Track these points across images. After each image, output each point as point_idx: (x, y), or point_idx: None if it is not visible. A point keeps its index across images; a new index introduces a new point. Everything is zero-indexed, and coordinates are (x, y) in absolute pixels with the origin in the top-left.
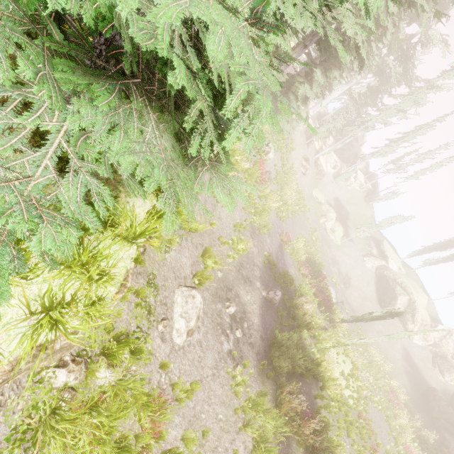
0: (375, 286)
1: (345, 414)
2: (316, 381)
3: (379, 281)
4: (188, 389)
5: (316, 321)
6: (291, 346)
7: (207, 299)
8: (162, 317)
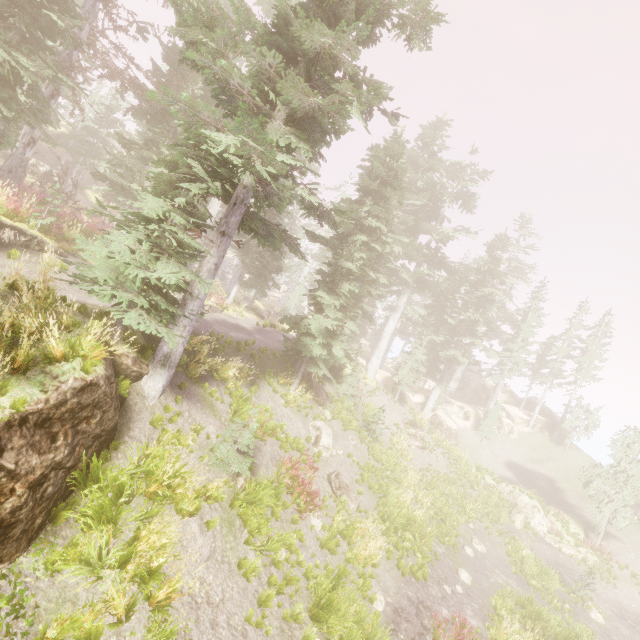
0: None
1: None
2: None
3: None
4: None
5: None
6: None
7: None
8: None
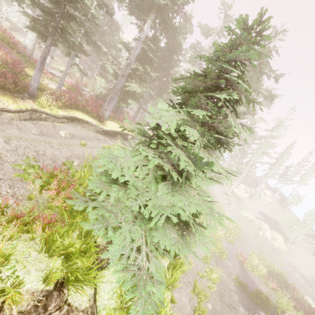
0: None
1: None
2: None
3: None
4: None
5: None
6: None
7: None
8: None
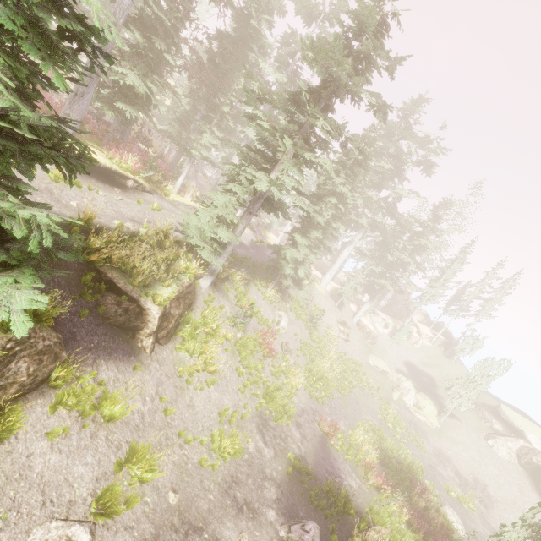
0: (536, 492)
1: None
2: None
3: (536, 479)
4: None
5: None
6: None
7: None
8: None
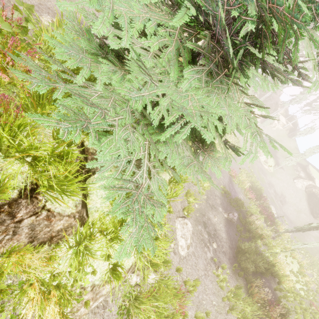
0: (307, 202)
1: (299, 302)
2: (273, 277)
3: (310, 197)
4: (193, 285)
5: (265, 233)
6: (251, 252)
7: (192, 223)
8: (172, 238)
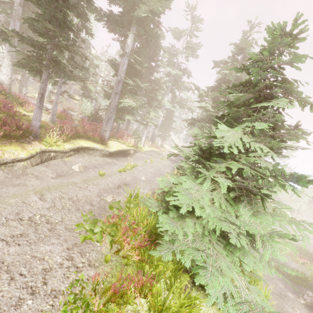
0: None
1: None
2: None
3: None
4: None
5: None
6: None
7: None
8: None
